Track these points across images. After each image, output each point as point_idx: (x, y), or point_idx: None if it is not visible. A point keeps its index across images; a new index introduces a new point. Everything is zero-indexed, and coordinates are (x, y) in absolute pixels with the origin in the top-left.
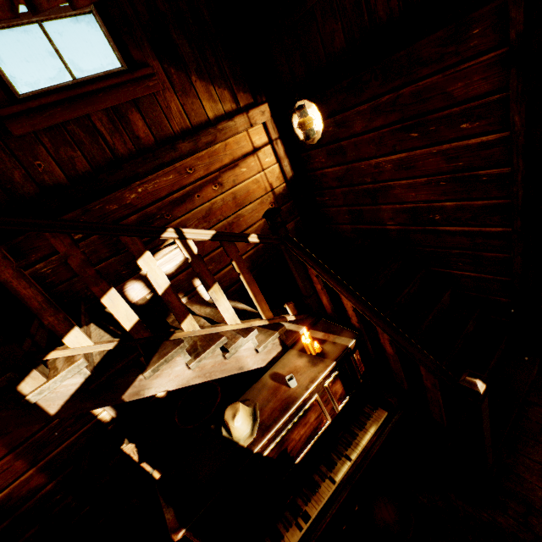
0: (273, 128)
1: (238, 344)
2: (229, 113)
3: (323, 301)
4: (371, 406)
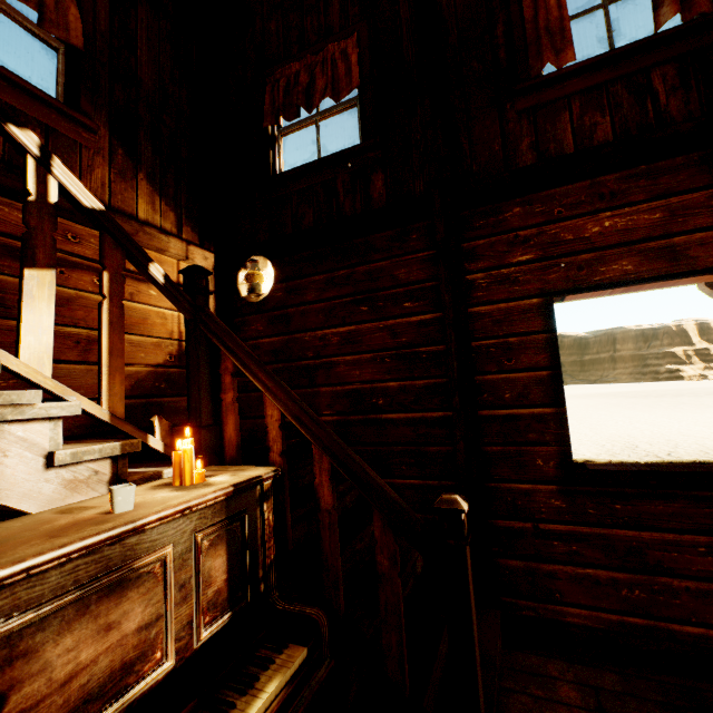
0: (211, 278)
1: (20, 398)
2: (166, 231)
3: (226, 432)
4: (274, 644)
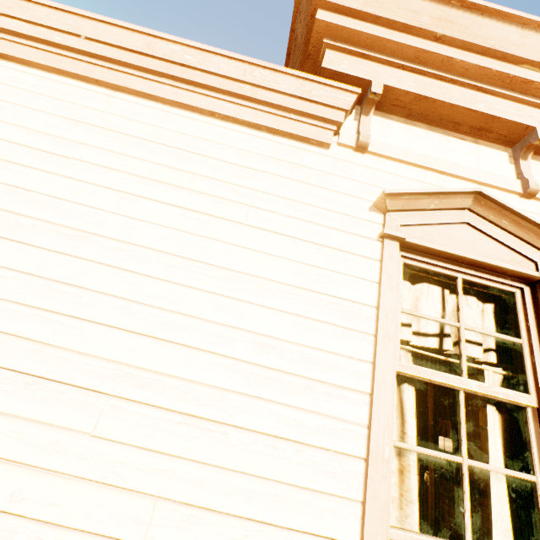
0: (418, 470)
1: None
2: None
3: None
4: None
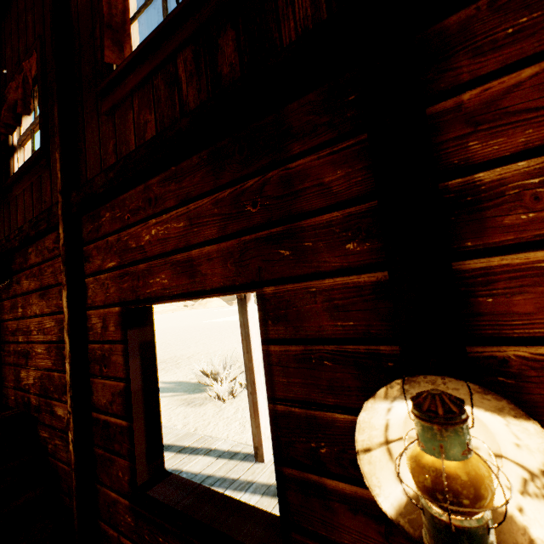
0: None
1: None
2: None
3: None
4: None
